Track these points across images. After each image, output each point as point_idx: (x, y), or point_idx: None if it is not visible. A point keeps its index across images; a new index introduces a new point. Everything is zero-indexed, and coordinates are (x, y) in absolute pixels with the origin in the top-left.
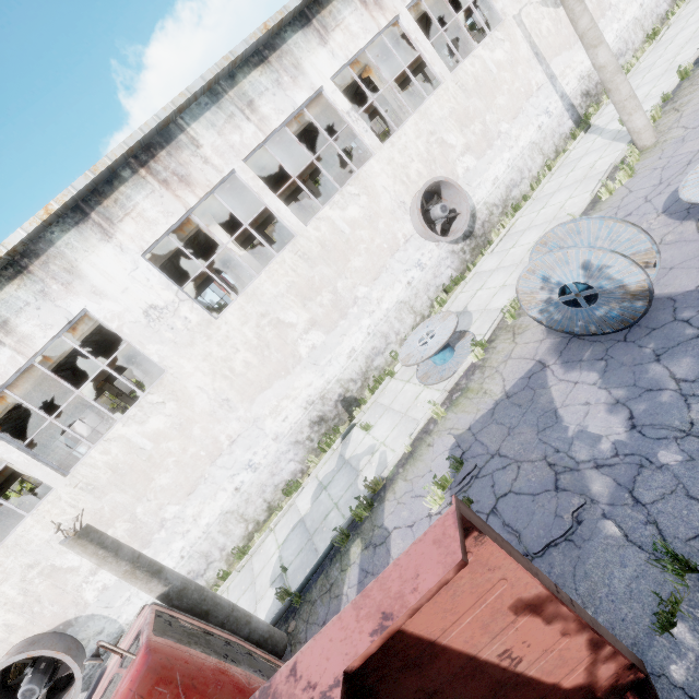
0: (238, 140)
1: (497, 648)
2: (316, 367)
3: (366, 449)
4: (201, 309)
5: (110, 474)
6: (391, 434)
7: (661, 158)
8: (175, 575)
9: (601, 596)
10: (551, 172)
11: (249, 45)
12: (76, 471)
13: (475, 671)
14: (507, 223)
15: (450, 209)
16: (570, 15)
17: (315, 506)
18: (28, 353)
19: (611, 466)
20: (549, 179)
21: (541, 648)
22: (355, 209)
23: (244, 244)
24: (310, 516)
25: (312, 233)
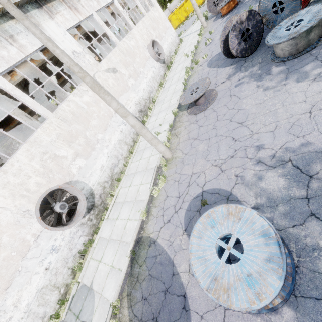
0: None
1: None
2: None
3: None
4: None
5: None
6: None
7: (176, 172)
8: None
9: None
10: (132, 156)
11: None
12: None
13: None
14: (114, 193)
15: (74, 195)
16: (104, 101)
17: None
18: None
19: None
20: (132, 160)
21: None
22: None
23: None
24: None
25: None
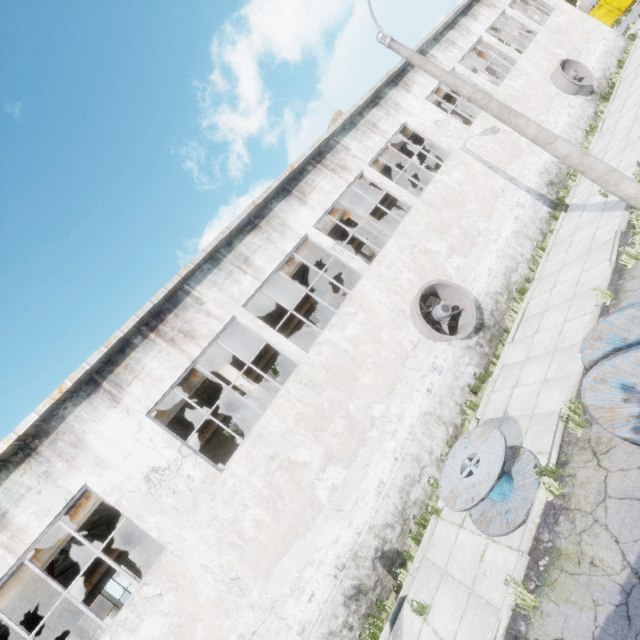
0: (237, 291)
1: None
2: (340, 514)
3: None
4: (205, 463)
5: None
6: (460, 629)
7: None
8: None
9: None
10: (545, 251)
11: (241, 219)
12: None
13: None
14: (518, 307)
15: (451, 306)
16: (515, 128)
17: None
18: (20, 549)
19: None
20: (547, 258)
21: None
22: (354, 326)
23: (266, 367)
24: None
25: (315, 358)
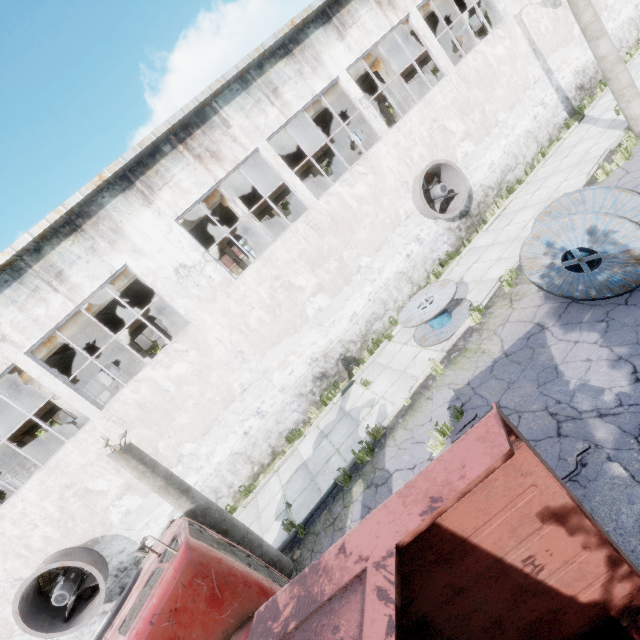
0: (263, 122)
1: (522, 553)
2: (320, 327)
3: (366, 402)
4: (223, 270)
5: (138, 411)
6: (390, 389)
7: None
8: (200, 495)
9: (608, 530)
10: (545, 158)
11: (277, 39)
12: (110, 406)
13: (500, 573)
14: (501, 204)
15: (448, 190)
16: (574, 10)
17: (316, 451)
18: (77, 300)
19: (615, 415)
20: (543, 165)
21: (562, 558)
22: (362, 186)
23: None
24: (312, 460)
25: (323, 206)
